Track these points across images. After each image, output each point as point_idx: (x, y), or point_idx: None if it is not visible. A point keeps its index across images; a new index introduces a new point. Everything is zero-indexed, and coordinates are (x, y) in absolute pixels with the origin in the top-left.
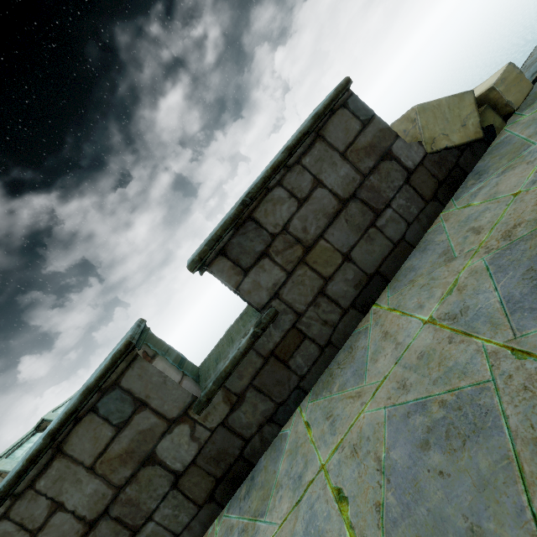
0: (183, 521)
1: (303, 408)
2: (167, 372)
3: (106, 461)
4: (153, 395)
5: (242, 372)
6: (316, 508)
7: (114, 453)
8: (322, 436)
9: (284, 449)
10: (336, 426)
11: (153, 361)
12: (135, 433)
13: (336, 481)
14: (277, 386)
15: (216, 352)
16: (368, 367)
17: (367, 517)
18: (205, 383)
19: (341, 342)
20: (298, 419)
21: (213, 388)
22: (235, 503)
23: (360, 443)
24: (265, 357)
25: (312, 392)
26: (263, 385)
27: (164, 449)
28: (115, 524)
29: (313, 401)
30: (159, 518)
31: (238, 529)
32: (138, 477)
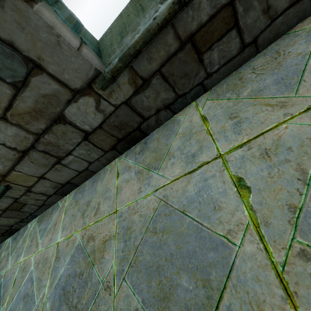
0: (94, 157)
1: (200, 103)
2: (59, 30)
3: (16, 115)
4: (47, 58)
5: (153, 54)
6: (211, 182)
7: (22, 110)
8: (222, 132)
9: (177, 131)
10: (242, 127)
11: (32, 3)
12: (38, 96)
13: (236, 171)
14: (183, 79)
15: (120, 24)
16: (305, 78)
17: (274, 210)
18: (109, 59)
19: (265, 45)
20: (193, 111)
21: (119, 65)
22: (131, 154)
23: (276, 150)
24: (182, 40)
25: (212, 91)
26: (171, 75)
27: (71, 114)
28: (43, 154)
29: (213, 100)
30: (76, 154)
31: (135, 170)
32: (53, 130)
